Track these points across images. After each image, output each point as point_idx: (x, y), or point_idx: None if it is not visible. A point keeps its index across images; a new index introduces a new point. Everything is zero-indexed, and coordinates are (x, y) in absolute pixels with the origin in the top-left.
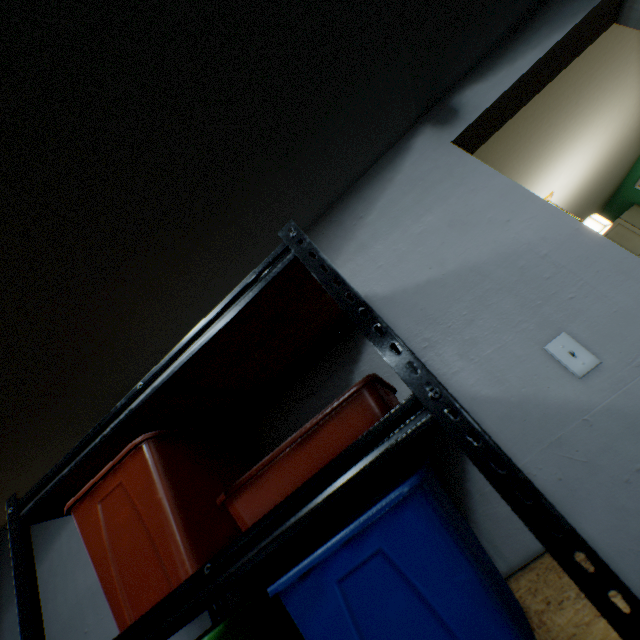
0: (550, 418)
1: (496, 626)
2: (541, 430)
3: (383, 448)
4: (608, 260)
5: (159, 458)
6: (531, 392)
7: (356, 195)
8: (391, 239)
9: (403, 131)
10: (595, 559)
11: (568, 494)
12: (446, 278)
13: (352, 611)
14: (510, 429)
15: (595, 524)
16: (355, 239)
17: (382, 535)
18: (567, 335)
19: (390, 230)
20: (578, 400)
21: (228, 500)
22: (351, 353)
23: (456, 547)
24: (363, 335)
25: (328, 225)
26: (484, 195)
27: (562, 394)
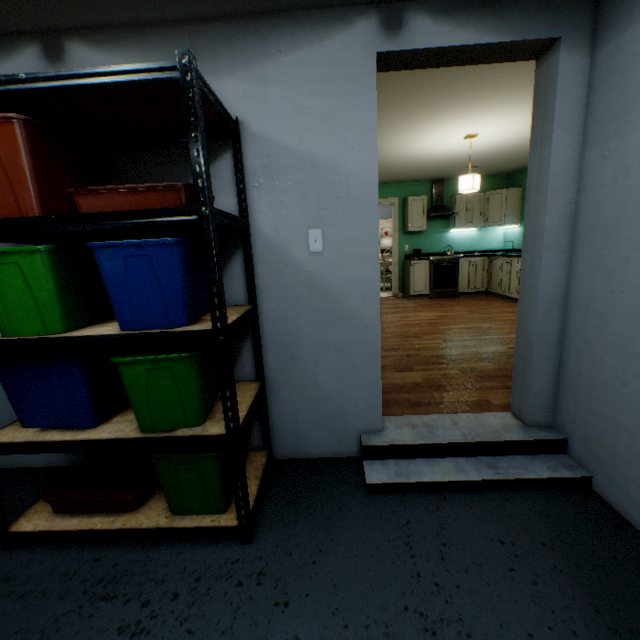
0: (285, 261)
1: (180, 296)
2: (277, 264)
3: (171, 220)
4: (368, 211)
5: (27, 139)
6: (286, 246)
7: (291, 25)
8: (287, 94)
9: (359, 2)
10: (218, 290)
11: (267, 292)
12: (297, 154)
13: (126, 268)
14: (265, 255)
15: (268, 307)
16: (265, 68)
17: (153, 251)
18: (322, 232)
19: (291, 85)
20: (301, 261)
21: (76, 194)
22: (210, 155)
23: (182, 270)
24: (225, 149)
25: (253, 31)
26: (357, 118)
27: (298, 255)
